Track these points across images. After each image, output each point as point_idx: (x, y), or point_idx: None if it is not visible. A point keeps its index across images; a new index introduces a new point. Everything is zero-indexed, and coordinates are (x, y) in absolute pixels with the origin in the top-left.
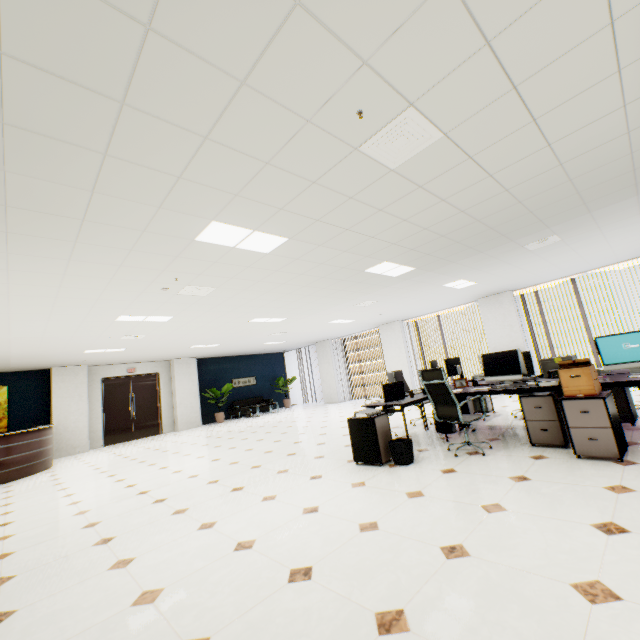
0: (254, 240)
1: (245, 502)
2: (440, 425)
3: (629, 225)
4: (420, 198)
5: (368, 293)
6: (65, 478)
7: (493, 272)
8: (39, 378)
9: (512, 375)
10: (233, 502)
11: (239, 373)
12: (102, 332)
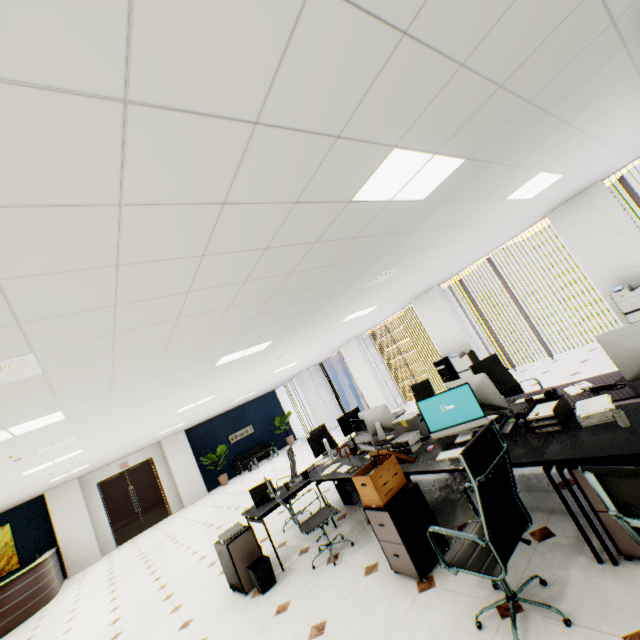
0: (25, 427)
1: None
2: (343, 496)
3: (464, 230)
4: (138, 351)
5: (264, 359)
6: (42, 625)
7: (379, 297)
8: (37, 505)
9: (370, 446)
10: None
11: (234, 427)
12: (33, 478)
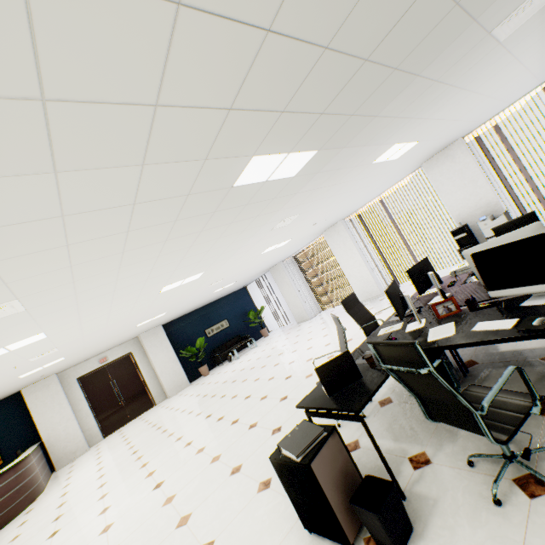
0: None
1: None
2: None
3: None
4: None
5: (276, 211)
6: (21, 536)
7: (439, 115)
8: (14, 403)
9: None
10: None
11: (209, 322)
12: None
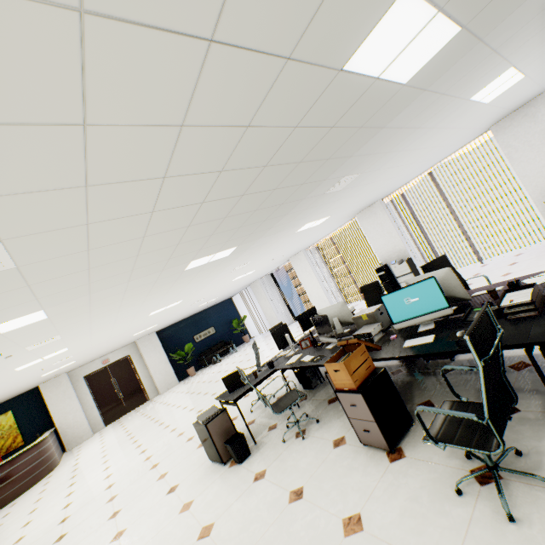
0: (8, 325)
1: (100, 544)
2: (303, 382)
3: (423, 135)
4: (113, 248)
5: (227, 266)
6: (47, 489)
7: (332, 208)
8: (33, 396)
9: (332, 338)
10: (94, 544)
11: (198, 329)
12: (26, 373)
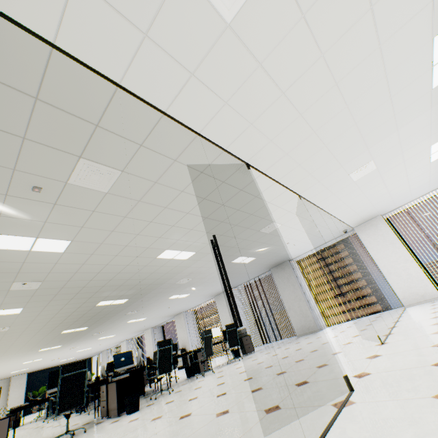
0: None
1: None
2: None
3: (122, 325)
4: (13, 350)
5: (64, 348)
6: None
7: (110, 334)
8: None
9: None
10: None
11: None
12: None
